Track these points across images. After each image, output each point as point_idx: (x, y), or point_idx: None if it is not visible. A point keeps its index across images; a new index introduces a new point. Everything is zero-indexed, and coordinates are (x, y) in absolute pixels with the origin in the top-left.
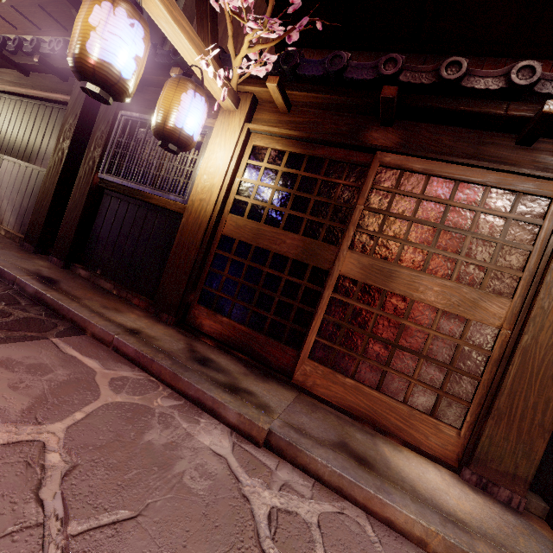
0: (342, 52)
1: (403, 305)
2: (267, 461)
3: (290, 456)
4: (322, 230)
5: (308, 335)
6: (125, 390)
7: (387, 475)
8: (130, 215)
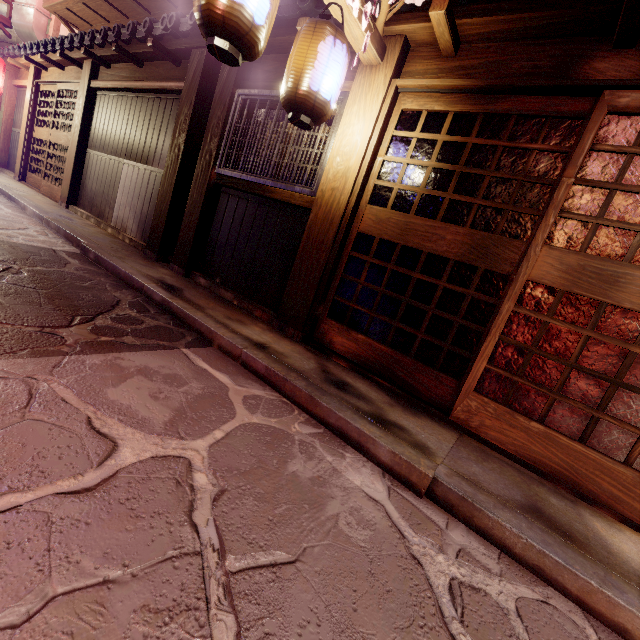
0: None
1: (634, 325)
2: (433, 516)
3: (463, 514)
4: (501, 219)
5: (473, 361)
6: (260, 410)
7: (610, 563)
8: (249, 215)
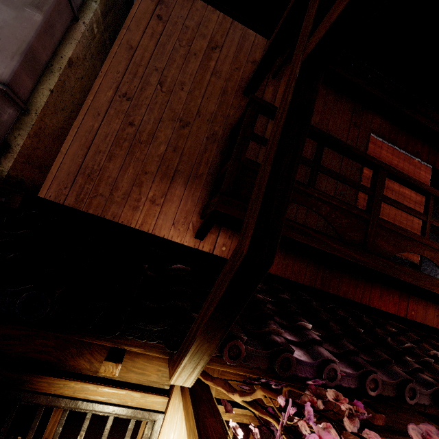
0: (337, 365)
1: None
2: None
3: None
4: None
5: None
6: None
7: None
8: None
